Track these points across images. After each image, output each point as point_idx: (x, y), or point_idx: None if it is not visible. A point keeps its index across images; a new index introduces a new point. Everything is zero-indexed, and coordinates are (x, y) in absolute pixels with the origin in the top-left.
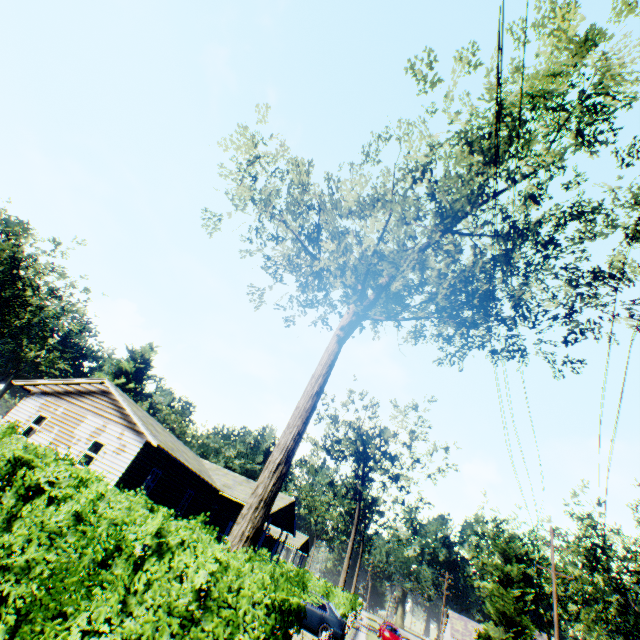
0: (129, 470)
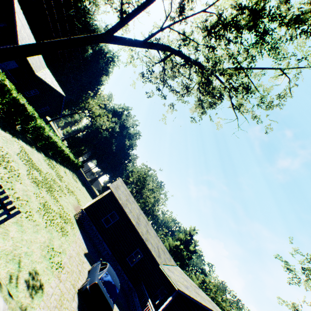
0: (100, 201)
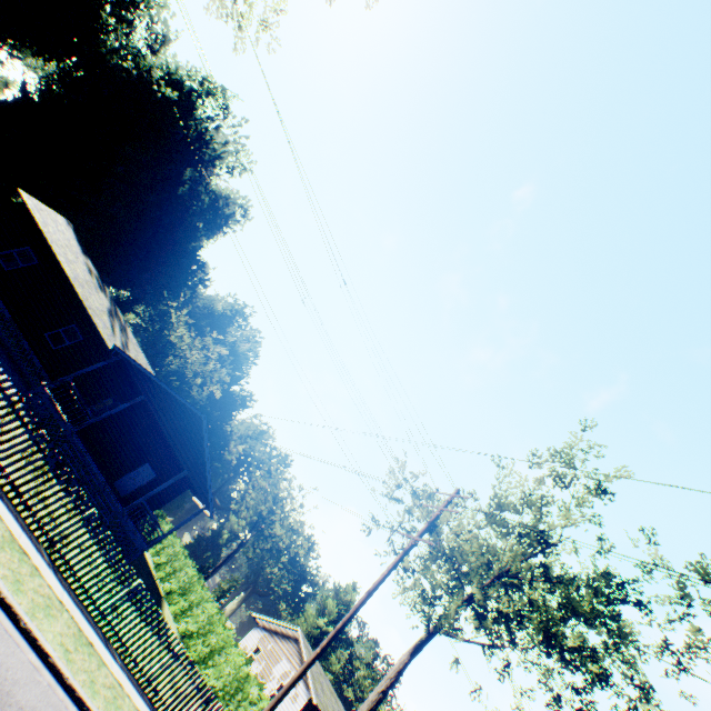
0: None
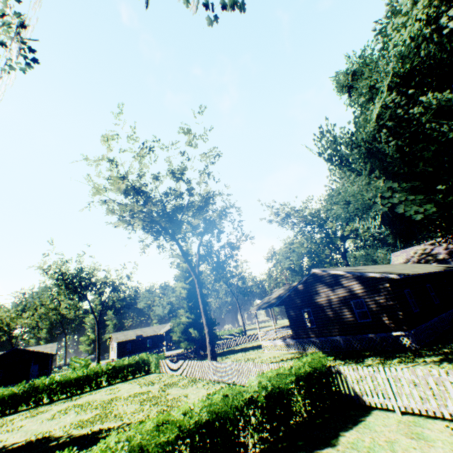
0: None
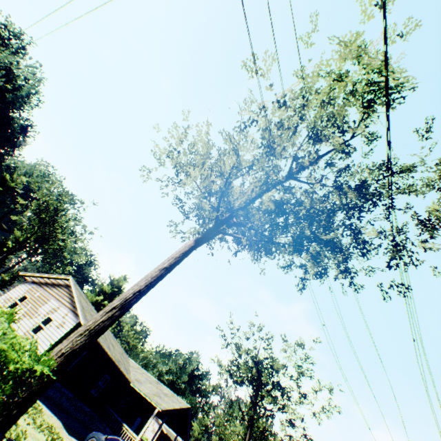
0: (61, 341)
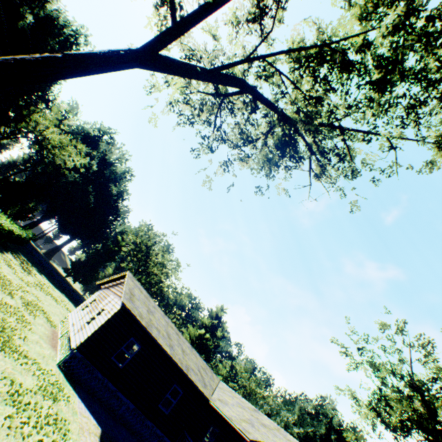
0: (105, 327)
